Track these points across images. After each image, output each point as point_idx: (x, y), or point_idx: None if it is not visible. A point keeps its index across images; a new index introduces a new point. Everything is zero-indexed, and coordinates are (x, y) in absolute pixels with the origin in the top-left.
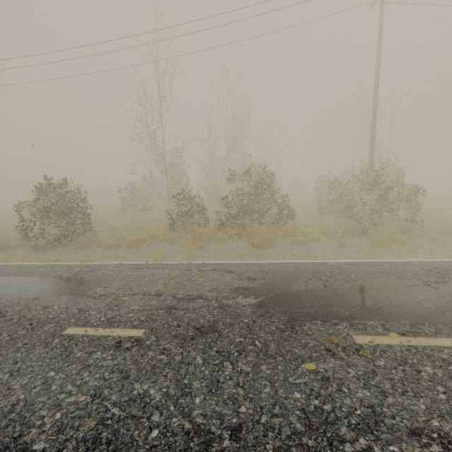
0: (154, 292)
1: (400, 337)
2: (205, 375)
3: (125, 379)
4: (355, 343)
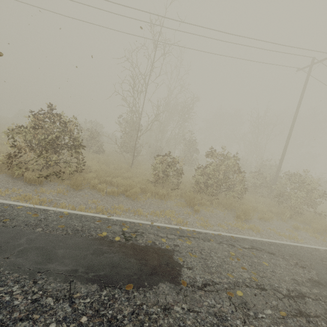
0: (252, 283)
1: None
2: None
3: None
4: None
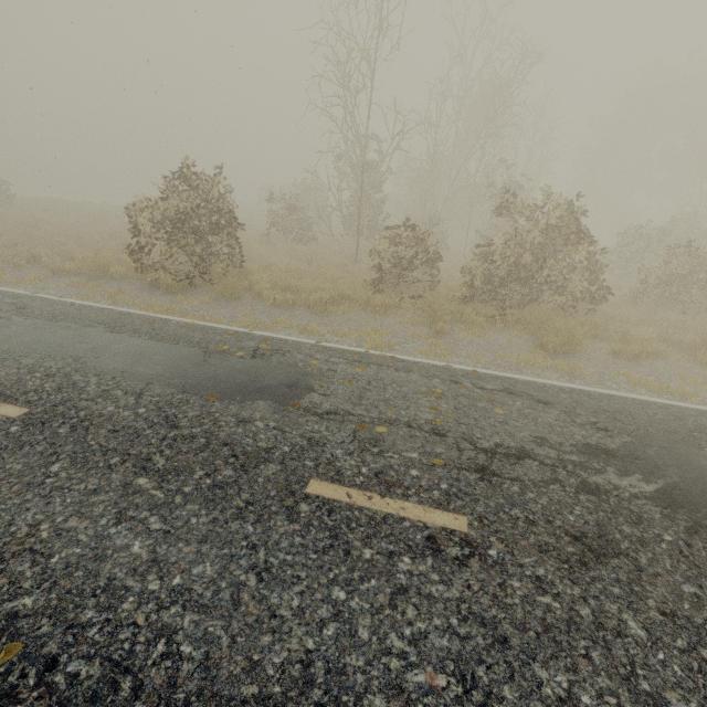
0: (426, 425)
1: None
2: (678, 677)
3: (503, 646)
4: None
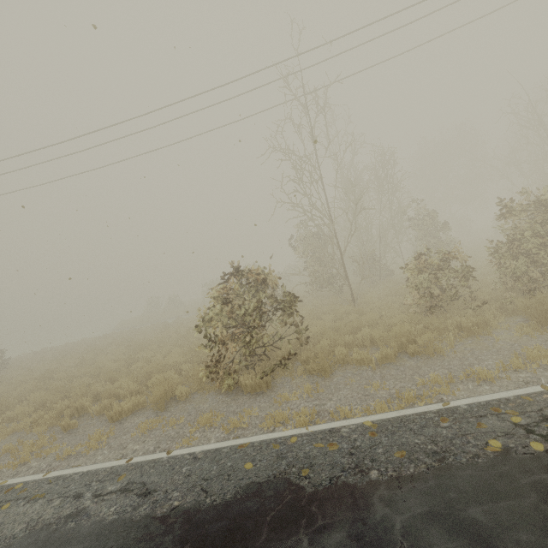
0: None
1: None
2: None
3: None
4: None
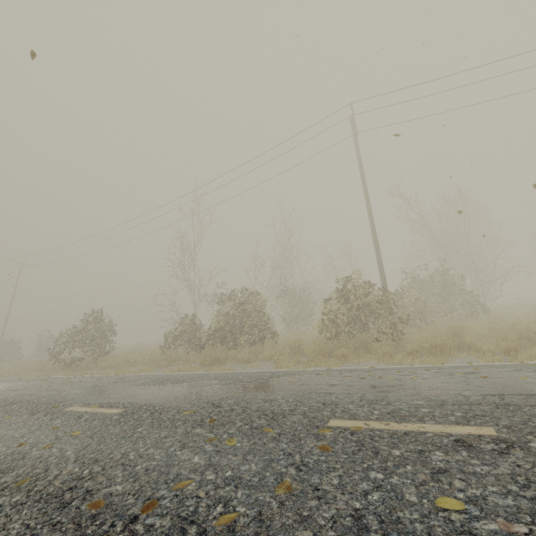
0: (44, 388)
1: (94, 408)
2: None
3: None
4: (62, 410)
